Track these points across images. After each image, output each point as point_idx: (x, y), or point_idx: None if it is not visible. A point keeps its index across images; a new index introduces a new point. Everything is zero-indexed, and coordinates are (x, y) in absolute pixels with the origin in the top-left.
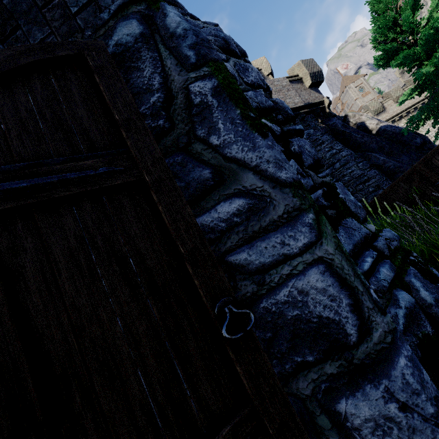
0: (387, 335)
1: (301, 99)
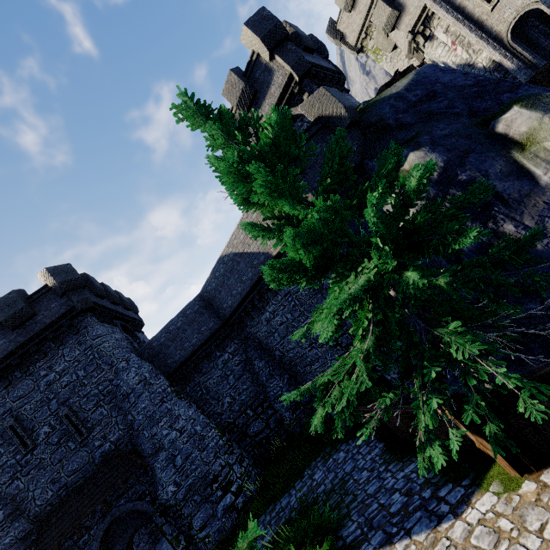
0: None
1: None
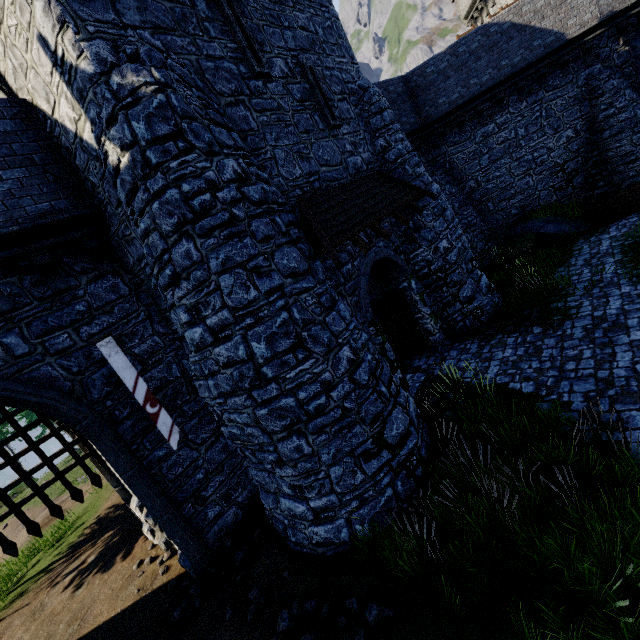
0: (436, 332)
1: (598, 8)
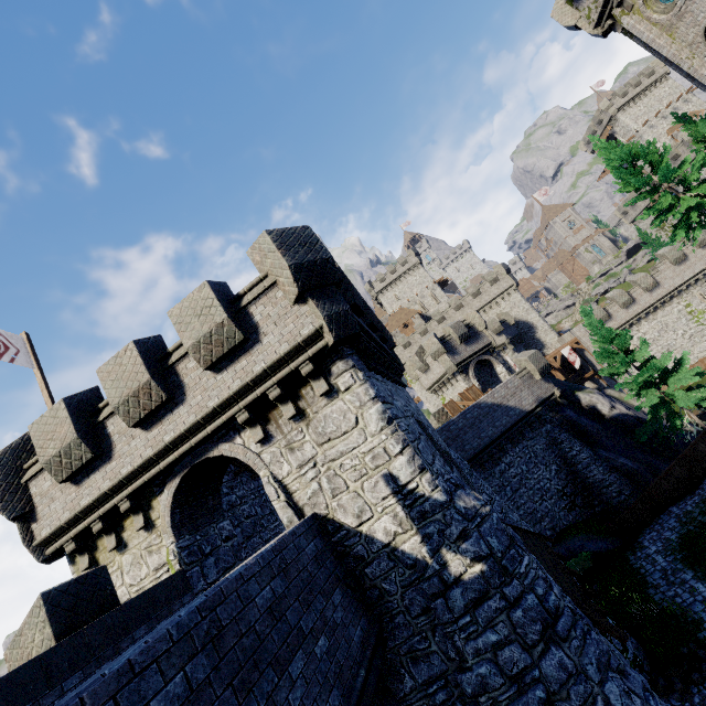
0: None
1: (534, 396)
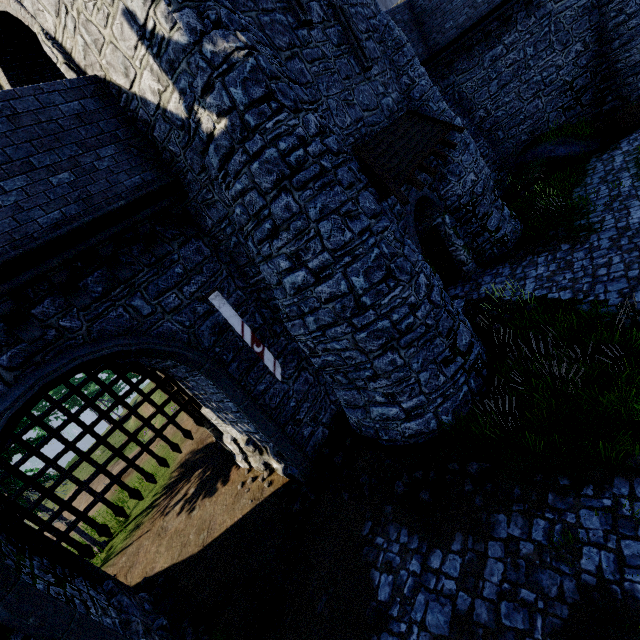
0: (469, 262)
1: None
